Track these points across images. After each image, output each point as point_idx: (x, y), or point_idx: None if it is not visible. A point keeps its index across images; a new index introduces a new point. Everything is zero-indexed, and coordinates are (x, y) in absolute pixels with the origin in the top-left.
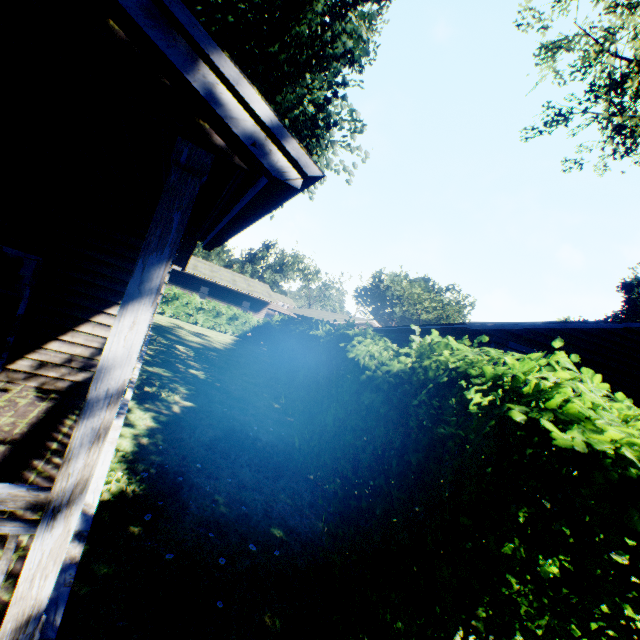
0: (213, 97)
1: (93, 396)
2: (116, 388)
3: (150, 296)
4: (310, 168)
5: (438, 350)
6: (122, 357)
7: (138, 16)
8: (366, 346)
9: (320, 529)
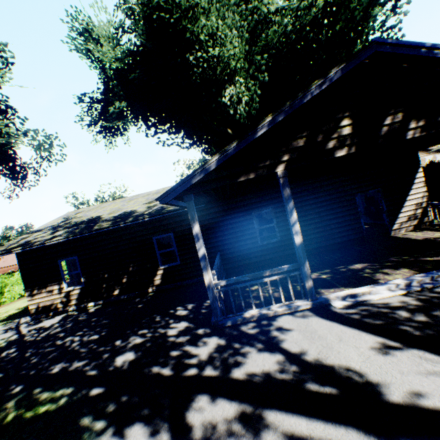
0: None
1: None
2: None
3: None
4: None
5: None
6: None
7: None
8: None
9: None
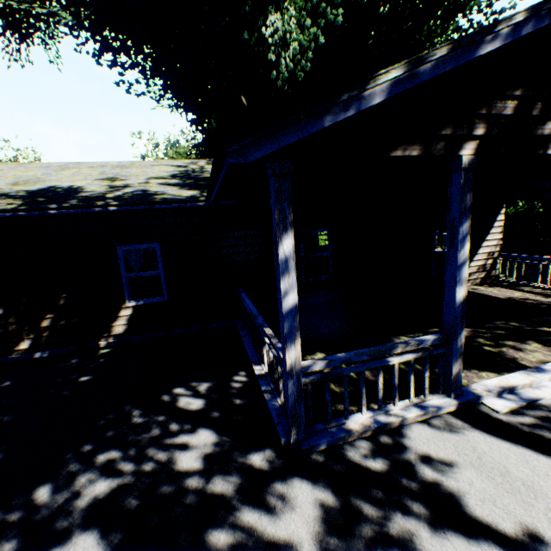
0: None
1: None
2: None
3: None
4: None
5: None
6: None
7: None
8: None
9: None
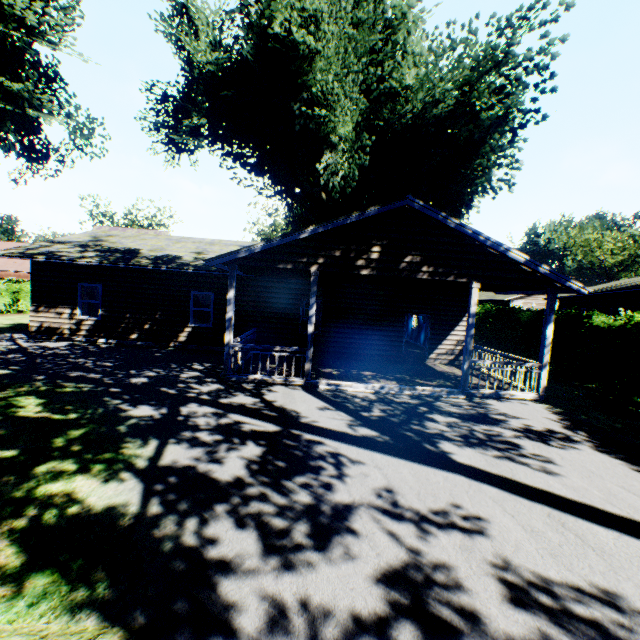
0: (568, 286)
1: (545, 343)
2: (549, 341)
3: (551, 321)
4: (590, 290)
5: (632, 316)
6: (549, 335)
7: (556, 280)
8: (599, 319)
9: (593, 393)
